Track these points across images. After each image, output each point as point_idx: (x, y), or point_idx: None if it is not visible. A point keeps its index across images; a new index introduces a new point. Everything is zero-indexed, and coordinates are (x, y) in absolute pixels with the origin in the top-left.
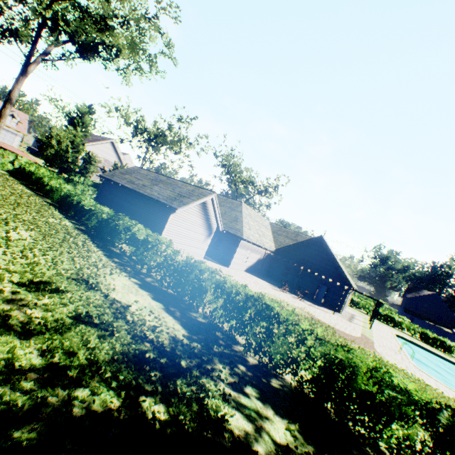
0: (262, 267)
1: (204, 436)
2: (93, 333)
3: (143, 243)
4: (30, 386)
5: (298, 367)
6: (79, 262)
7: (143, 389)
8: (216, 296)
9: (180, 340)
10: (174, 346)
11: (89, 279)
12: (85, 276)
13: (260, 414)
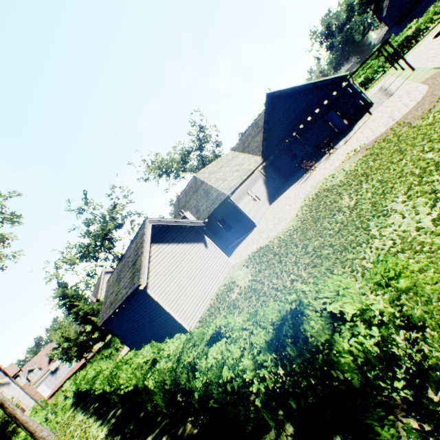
0: (275, 180)
1: None
2: None
3: (140, 389)
4: None
5: None
6: None
7: None
8: None
9: None
10: None
11: None
12: None
13: None
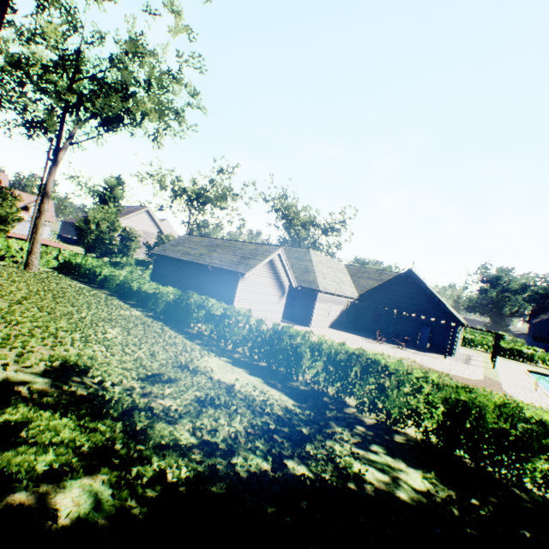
0: (348, 319)
1: (348, 487)
2: (220, 412)
3: (221, 318)
4: (200, 458)
5: (419, 417)
6: (170, 350)
7: (282, 454)
8: (313, 360)
9: (292, 410)
10: (289, 416)
11: (188, 364)
12: (183, 362)
13: (393, 467)
